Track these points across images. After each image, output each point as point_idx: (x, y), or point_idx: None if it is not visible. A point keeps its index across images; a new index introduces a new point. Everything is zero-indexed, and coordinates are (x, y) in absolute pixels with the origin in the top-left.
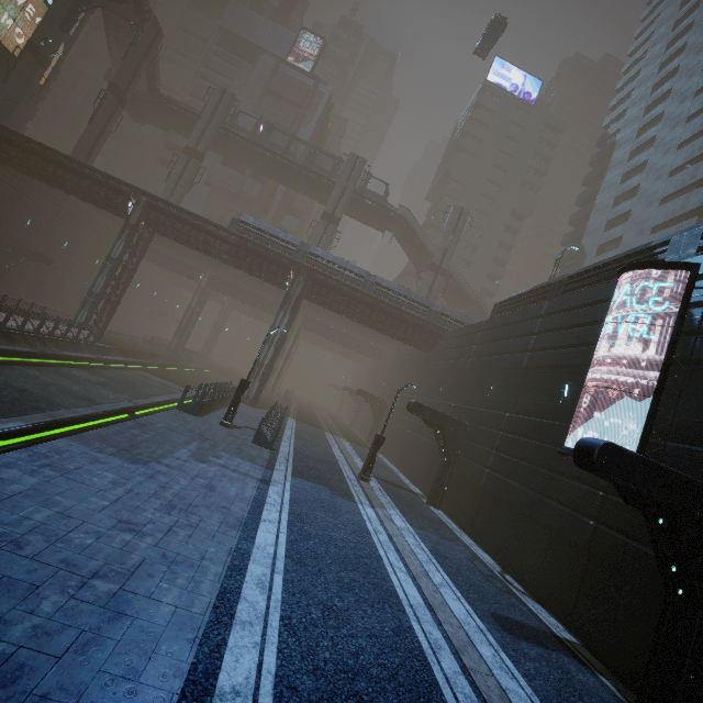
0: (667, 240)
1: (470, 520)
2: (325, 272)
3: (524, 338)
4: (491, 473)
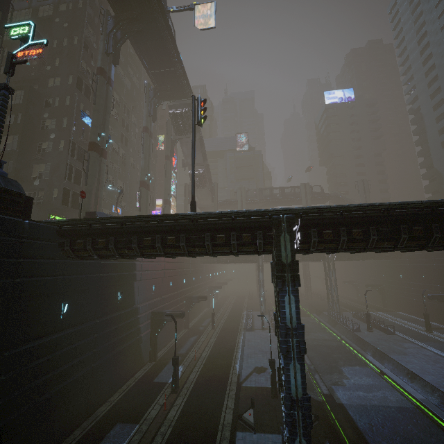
0: None
1: None
2: None
3: None
4: None
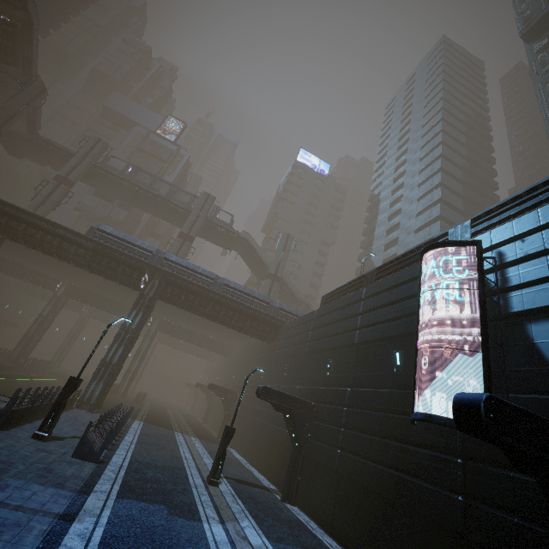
0: (446, 232)
1: (329, 513)
2: (179, 274)
3: (352, 319)
4: (343, 454)
